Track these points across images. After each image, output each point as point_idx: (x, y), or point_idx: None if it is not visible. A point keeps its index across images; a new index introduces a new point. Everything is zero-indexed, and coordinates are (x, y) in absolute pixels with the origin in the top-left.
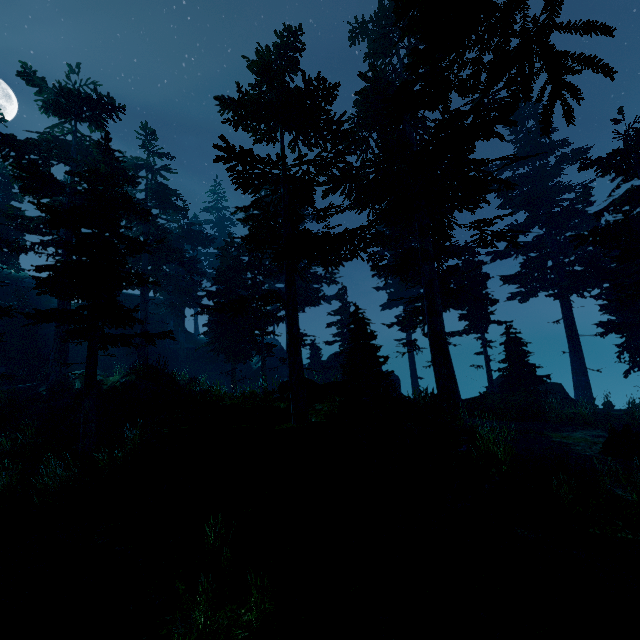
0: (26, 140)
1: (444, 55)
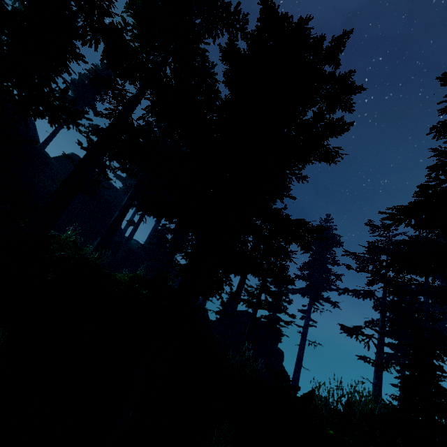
0: None
1: None
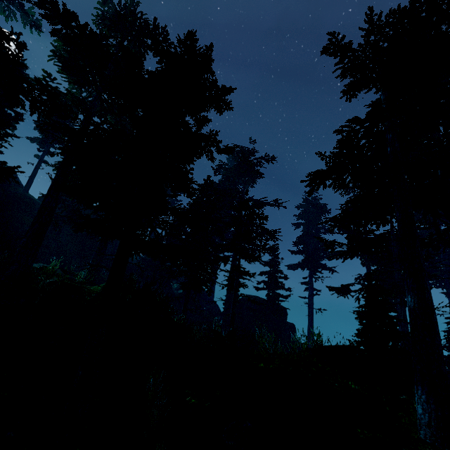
0: (85, 24)
1: None
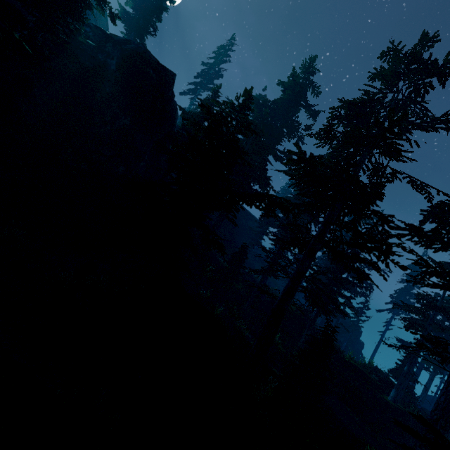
0: None
1: None
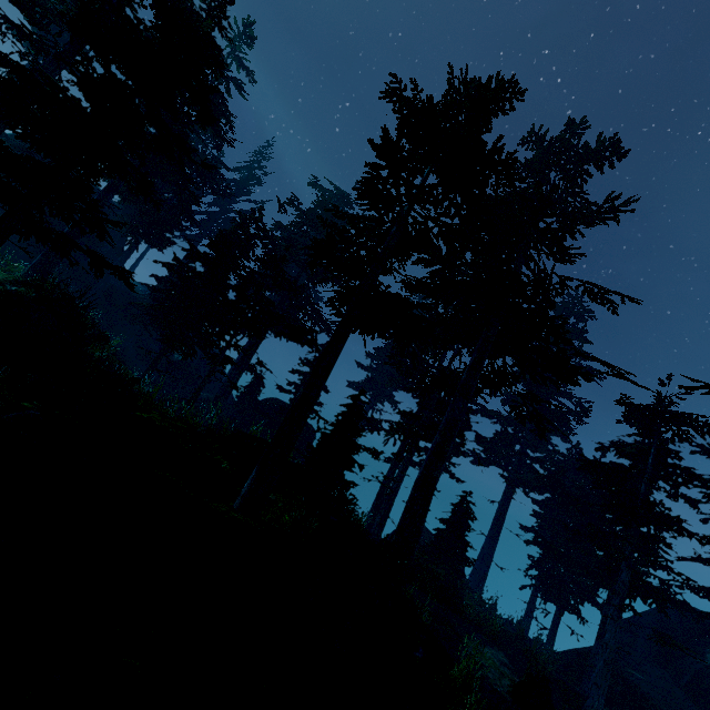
0: None
1: (590, 225)
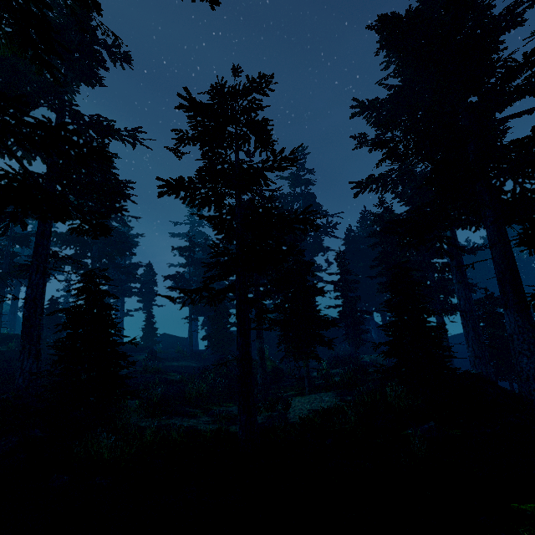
0: None
1: None
